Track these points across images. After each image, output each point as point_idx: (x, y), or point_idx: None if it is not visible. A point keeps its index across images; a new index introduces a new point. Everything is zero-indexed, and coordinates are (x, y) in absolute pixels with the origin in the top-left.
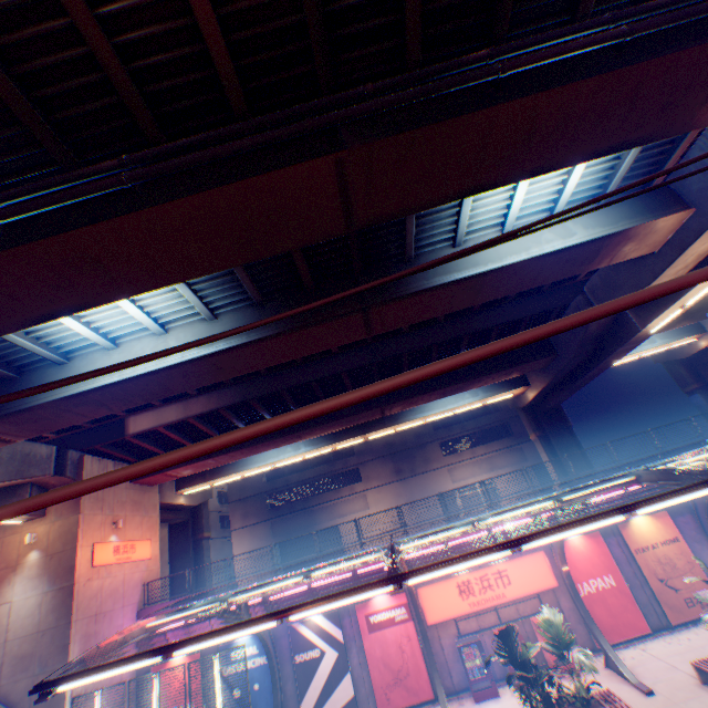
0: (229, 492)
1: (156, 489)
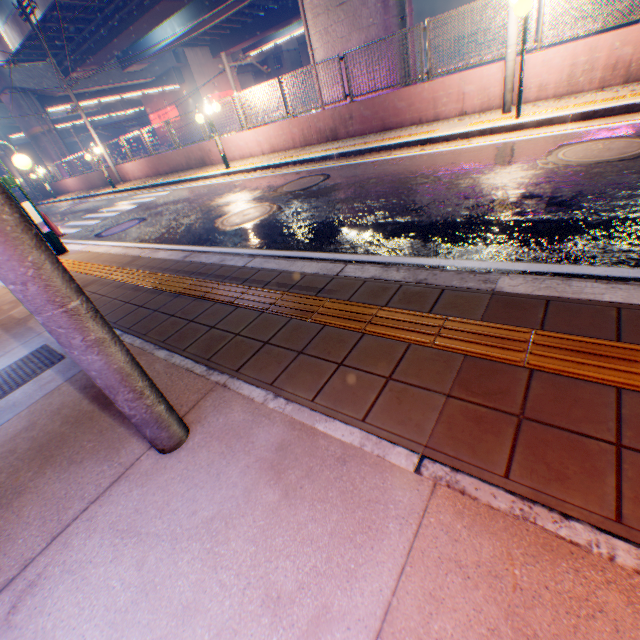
0: (297, 38)
1: (229, 60)
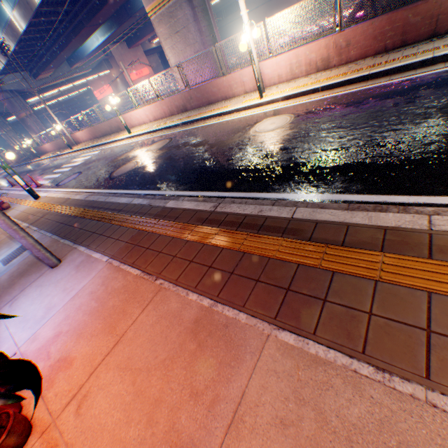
0: None
1: (140, 48)
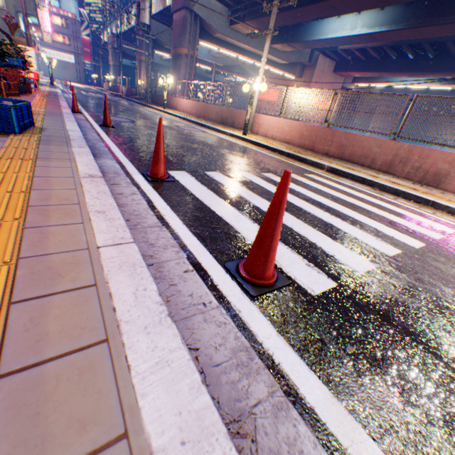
0: (384, 91)
1: (341, 80)
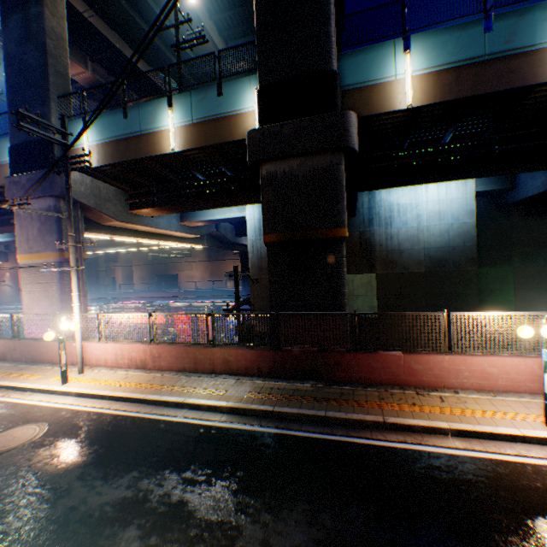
0: None
1: None
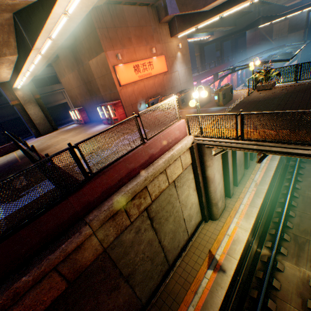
0: None
1: None
